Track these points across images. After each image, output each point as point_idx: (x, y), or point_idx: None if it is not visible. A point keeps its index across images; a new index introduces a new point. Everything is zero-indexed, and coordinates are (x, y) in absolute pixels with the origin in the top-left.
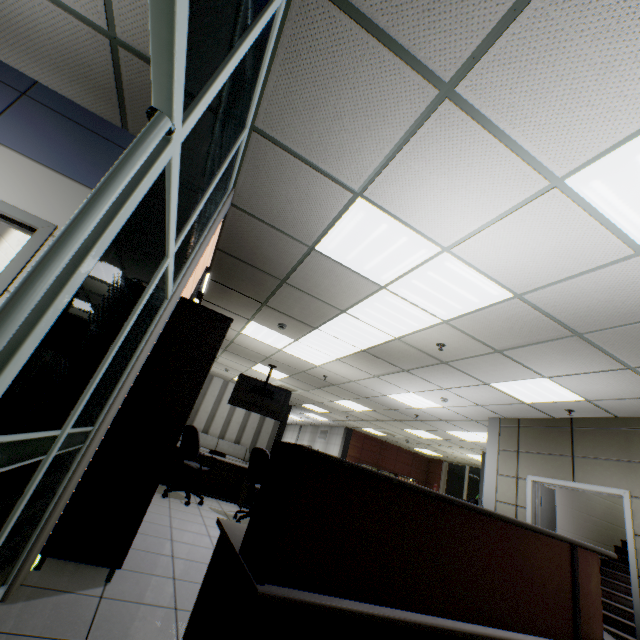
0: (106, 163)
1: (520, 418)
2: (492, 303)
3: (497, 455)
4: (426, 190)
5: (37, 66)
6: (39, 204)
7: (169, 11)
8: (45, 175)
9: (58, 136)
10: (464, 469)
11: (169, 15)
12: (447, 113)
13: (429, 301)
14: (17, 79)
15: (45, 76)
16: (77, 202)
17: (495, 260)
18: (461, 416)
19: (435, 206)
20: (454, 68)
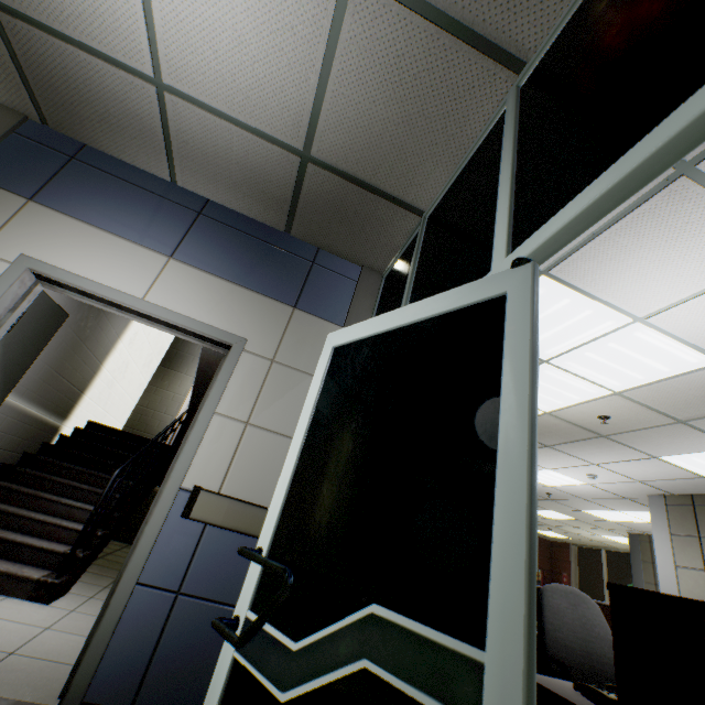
0: (276, 269)
1: (693, 494)
2: (686, 371)
3: (670, 541)
4: (630, 263)
5: (214, 186)
6: (228, 319)
7: (633, 189)
8: (228, 289)
9: (233, 249)
10: (599, 554)
11: (630, 191)
12: (679, 189)
13: (601, 373)
14: (192, 200)
15: (218, 194)
16: (258, 312)
17: (703, 327)
18: (609, 493)
19: (637, 278)
20: (700, 147)
